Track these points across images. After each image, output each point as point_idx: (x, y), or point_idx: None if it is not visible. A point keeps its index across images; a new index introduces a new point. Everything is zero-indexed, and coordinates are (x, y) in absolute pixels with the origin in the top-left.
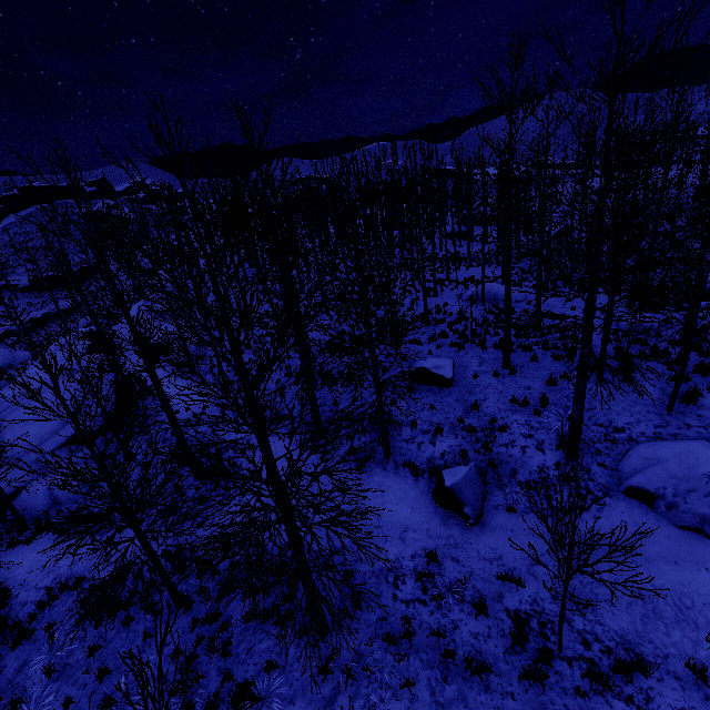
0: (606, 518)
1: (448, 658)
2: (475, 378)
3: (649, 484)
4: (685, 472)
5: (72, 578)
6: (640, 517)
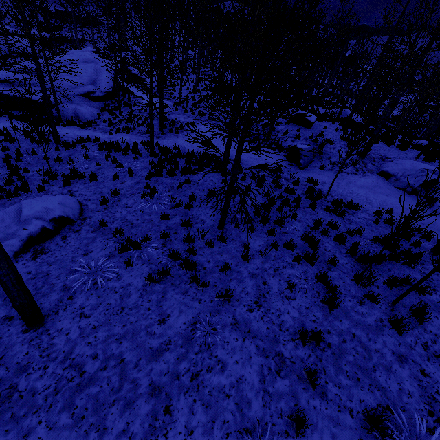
0: (365, 178)
1: (277, 188)
2: (324, 129)
3: (392, 171)
4: (411, 168)
5: (92, 139)
6: (380, 181)
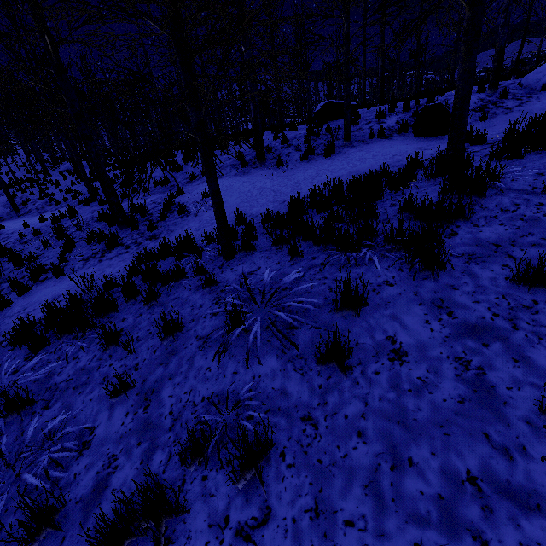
0: (545, 99)
1: None
2: (368, 109)
3: None
4: None
5: None
6: None
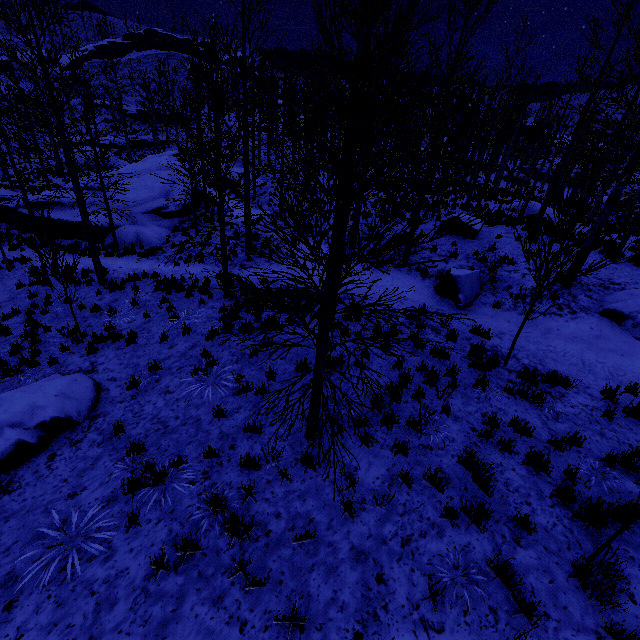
0: (576, 323)
1: (419, 348)
2: (498, 238)
3: (626, 308)
4: None
5: (150, 275)
6: (606, 328)
